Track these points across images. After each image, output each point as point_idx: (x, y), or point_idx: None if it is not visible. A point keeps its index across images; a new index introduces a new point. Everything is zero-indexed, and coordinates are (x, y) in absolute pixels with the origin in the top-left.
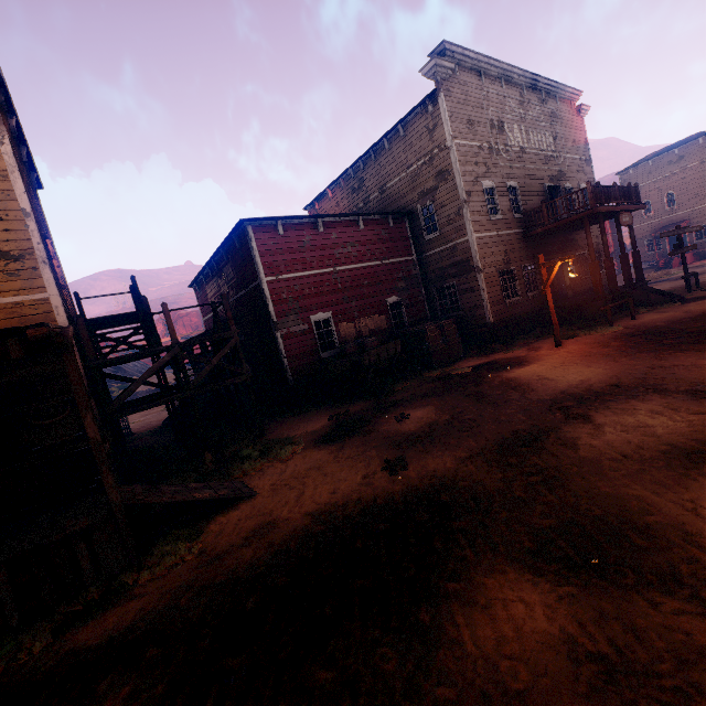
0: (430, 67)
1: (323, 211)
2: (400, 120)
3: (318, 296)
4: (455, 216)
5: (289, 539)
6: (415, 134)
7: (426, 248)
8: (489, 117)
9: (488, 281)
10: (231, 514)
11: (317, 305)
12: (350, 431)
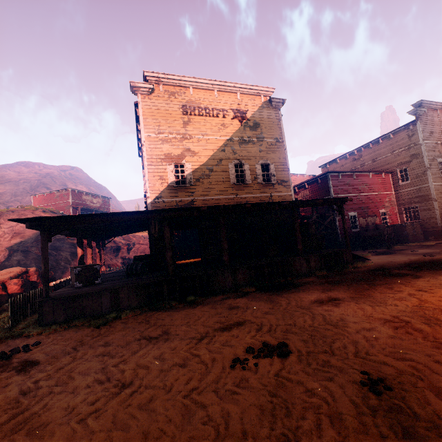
0: (414, 111)
1: (331, 168)
2: (391, 131)
3: (351, 205)
4: (421, 174)
5: (407, 262)
6: (399, 137)
7: (399, 188)
8: (441, 129)
9: (439, 206)
10: (369, 262)
11: (351, 208)
12: (389, 253)
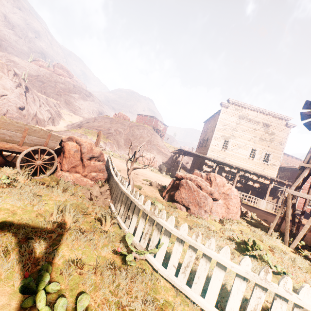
0: None
1: None
2: None
3: None
4: None
5: None
6: None
7: None
8: None
9: None
10: None
11: None
12: None
